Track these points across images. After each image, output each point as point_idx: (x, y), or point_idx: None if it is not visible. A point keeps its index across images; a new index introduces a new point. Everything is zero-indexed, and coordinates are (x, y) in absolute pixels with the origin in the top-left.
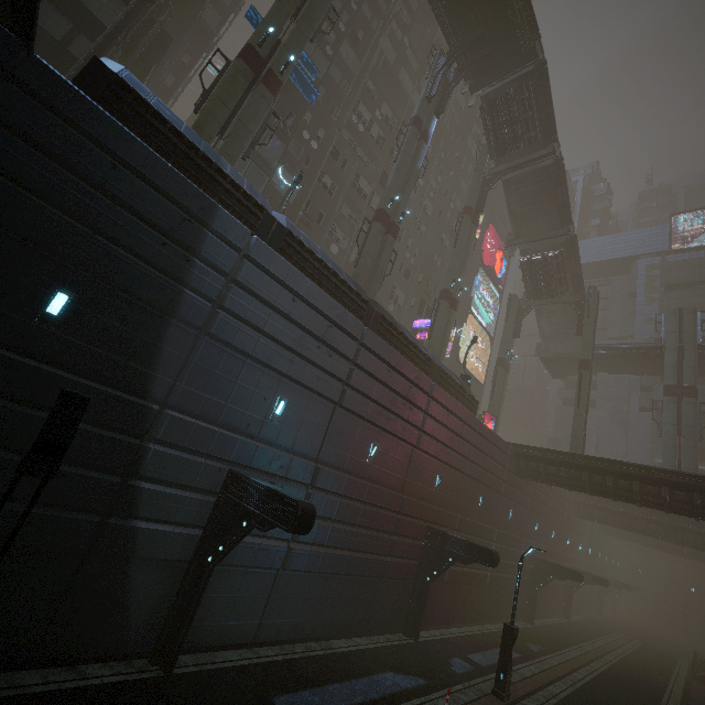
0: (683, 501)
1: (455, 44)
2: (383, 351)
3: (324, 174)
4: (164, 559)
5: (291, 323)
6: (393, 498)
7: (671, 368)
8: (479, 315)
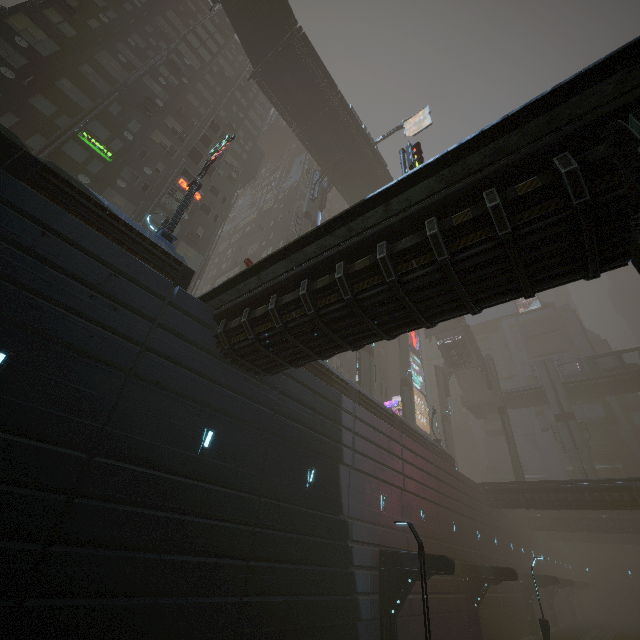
0: (599, 499)
1: None
2: (411, 445)
3: None
4: (371, 618)
5: (374, 445)
6: (440, 547)
7: (553, 401)
8: (414, 381)
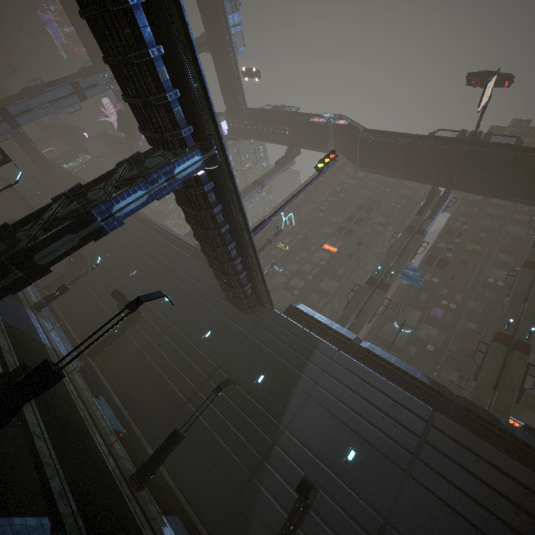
0: None
1: None
2: (463, 438)
3: (468, 322)
4: (267, 520)
5: (362, 399)
6: None
7: None
8: None
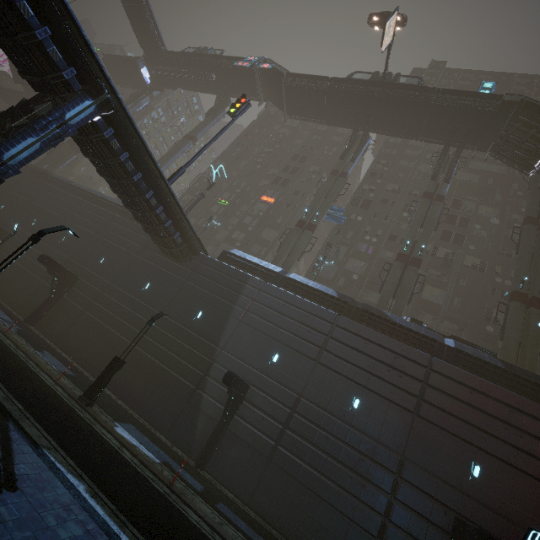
0: None
1: (444, 143)
2: (358, 330)
3: (386, 252)
4: (210, 415)
5: (285, 316)
6: (385, 454)
7: None
8: None
